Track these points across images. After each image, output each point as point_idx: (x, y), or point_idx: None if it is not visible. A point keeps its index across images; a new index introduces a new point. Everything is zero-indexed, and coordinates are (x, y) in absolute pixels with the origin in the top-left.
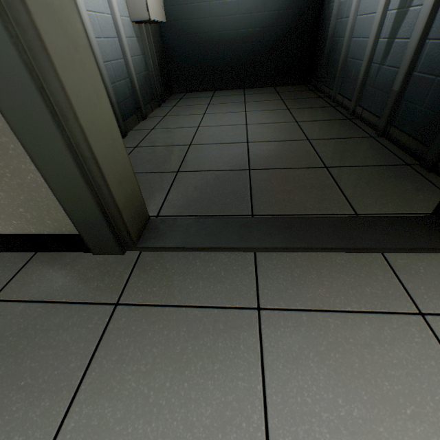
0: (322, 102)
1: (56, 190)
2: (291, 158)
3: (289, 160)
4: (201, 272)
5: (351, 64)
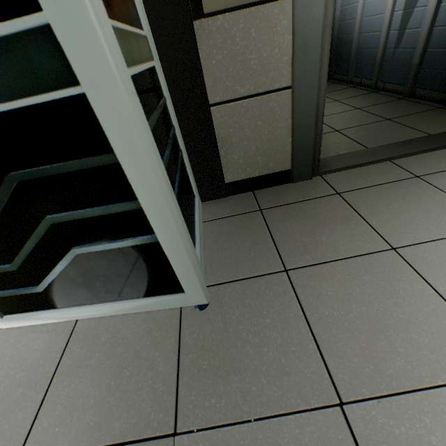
0: (340, 86)
1: (295, 136)
2: (358, 120)
3: (358, 121)
4: (369, 174)
5: (364, 53)
